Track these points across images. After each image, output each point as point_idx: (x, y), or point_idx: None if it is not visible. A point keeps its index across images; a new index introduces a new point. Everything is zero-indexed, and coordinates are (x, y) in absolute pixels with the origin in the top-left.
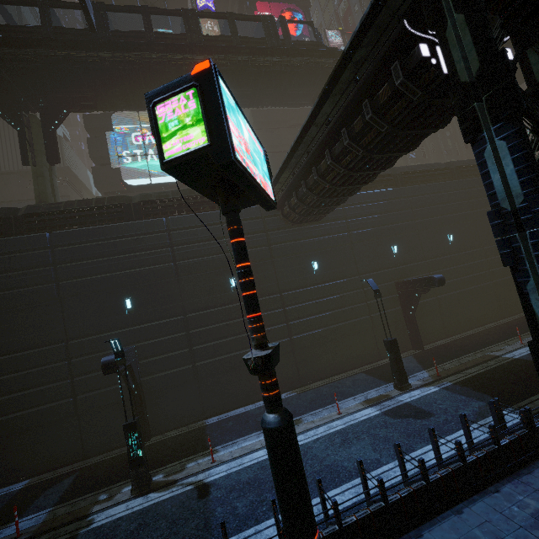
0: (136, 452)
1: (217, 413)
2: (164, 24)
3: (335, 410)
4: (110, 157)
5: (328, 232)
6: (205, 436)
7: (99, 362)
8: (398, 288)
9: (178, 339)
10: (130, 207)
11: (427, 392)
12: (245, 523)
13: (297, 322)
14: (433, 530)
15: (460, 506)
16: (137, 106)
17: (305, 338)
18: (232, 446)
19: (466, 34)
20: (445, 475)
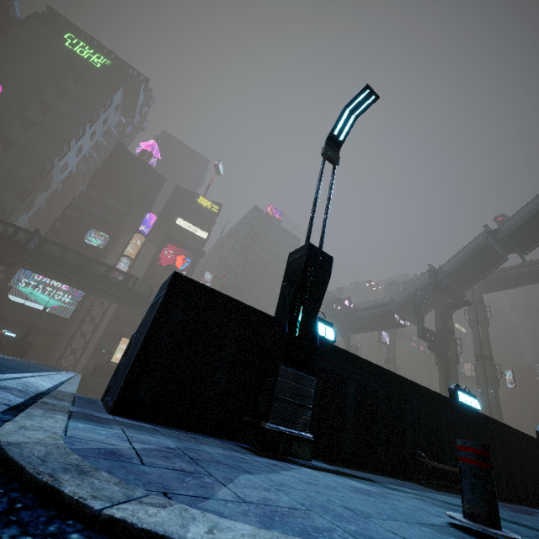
0: None
1: None
2: (108, 231)
3: None
4: (13, 278)
5: None
6: None
7: None
8: None
9: None
10: None
11: None
12: None
13: None
14: None
15: None
16: (39, 274)
17: None
18: None
19: None
20: None
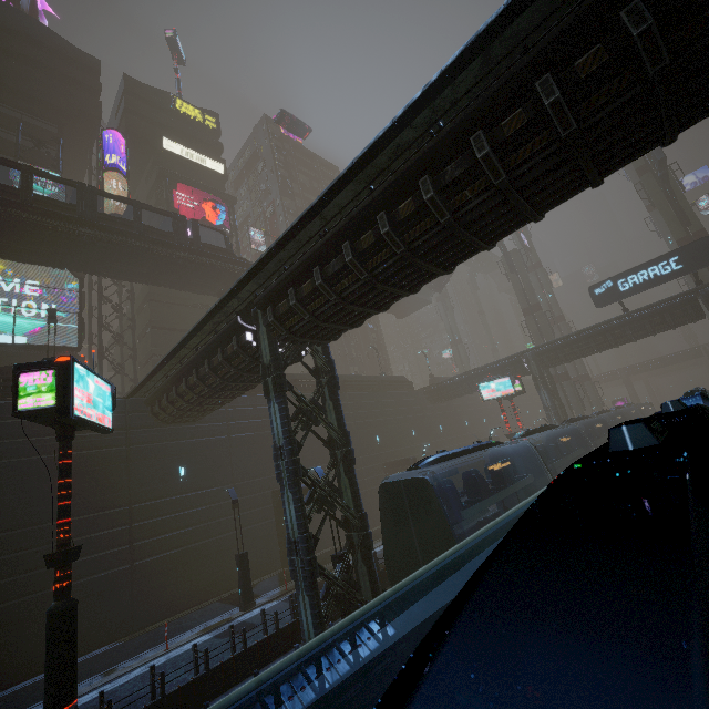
0: None
1: None
2: (52, 165)
3: (165, 647)
4: None
5: (206, 434)
6: None
7: None
8: (274, 497)
9: None
10: None
11: (267, 607)
12: None
13: (146, 542)
14: None
15: (233, 688)
16: None
17: (152, 564)
18: None
19: (266, 339)
20: (226, 661)
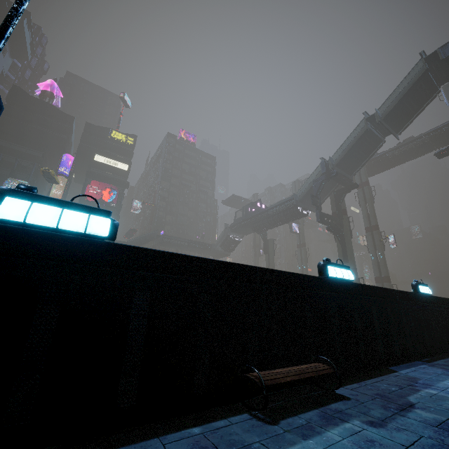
0: None
1: None
2: (26, 177)
3: None
4: None
5: None
6: None
7: None
8: None
9: None
10: None
11: None
12: None
13: None
14: None
15: None
16: None
17: None
18: None
19: None
20: None
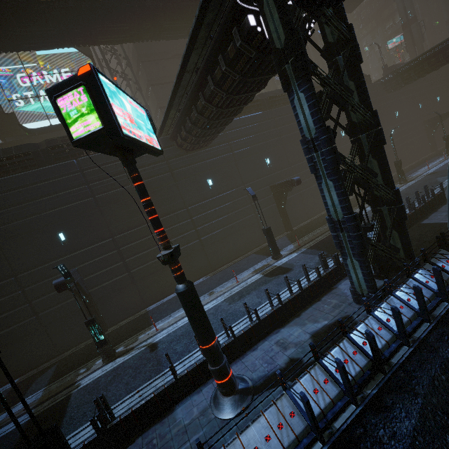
0: (100, 337)
1: (155, 301)
2: None
3: (235, 281)
4: (0, 102)
5: (216, 154)
6: (148, 318)
7: (50, 286)
8: (273, 190)
9: (112, 256)
10: (39, 154)
11: (291, 257)
12: (182, 355)
13: (203, 227)
14: (285, 327)
15: (300, 312)
16: (15, 47)
17: (210, 238)
18: (168, 319)
19: (275, 12)
20: (291, 299)
